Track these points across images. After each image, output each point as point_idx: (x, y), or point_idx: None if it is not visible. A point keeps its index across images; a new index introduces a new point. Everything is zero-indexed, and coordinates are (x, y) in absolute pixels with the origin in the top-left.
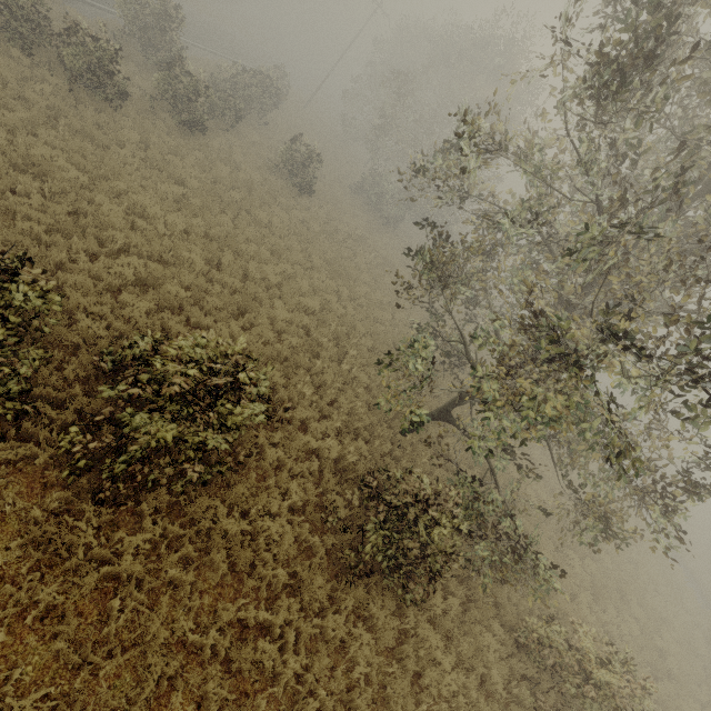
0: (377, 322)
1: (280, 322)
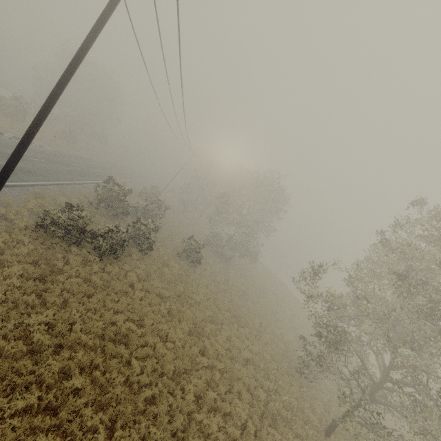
0: (264, 343)
1: (246, 381)
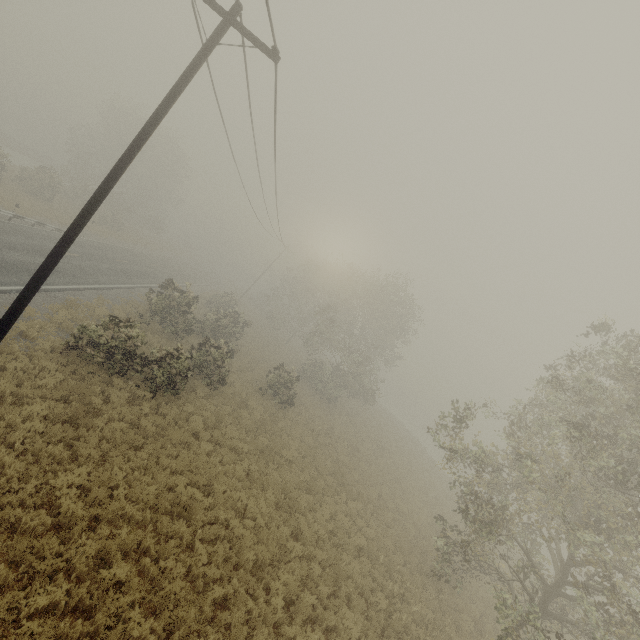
0: (385, 524)
1: (358, 580)
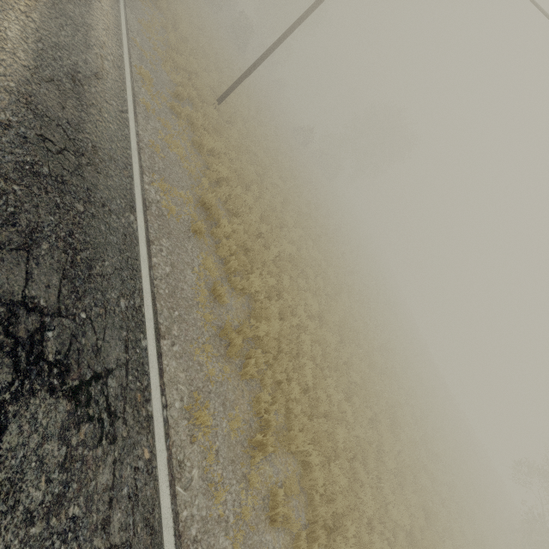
0: None
1: None
